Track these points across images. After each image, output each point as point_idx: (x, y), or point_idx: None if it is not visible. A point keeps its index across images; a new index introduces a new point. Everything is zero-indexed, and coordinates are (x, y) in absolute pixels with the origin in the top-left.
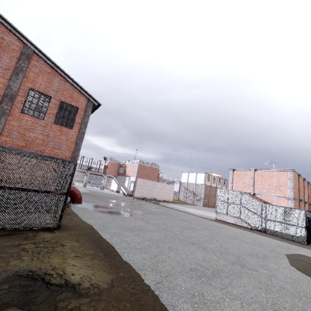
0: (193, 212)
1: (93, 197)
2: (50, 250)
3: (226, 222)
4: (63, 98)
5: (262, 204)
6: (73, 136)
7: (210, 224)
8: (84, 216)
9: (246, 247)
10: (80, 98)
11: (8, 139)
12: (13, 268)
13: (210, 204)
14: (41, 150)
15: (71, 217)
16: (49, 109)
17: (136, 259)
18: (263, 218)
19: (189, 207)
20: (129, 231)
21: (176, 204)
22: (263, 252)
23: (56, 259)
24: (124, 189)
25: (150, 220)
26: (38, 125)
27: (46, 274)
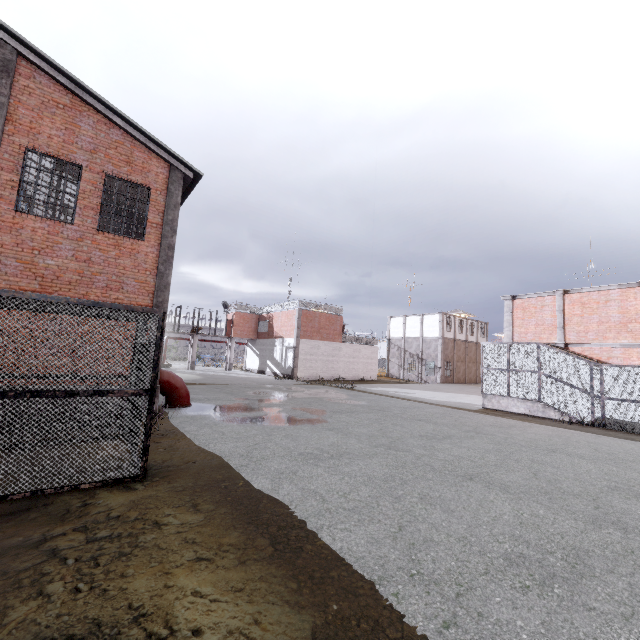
0: (430, 398)
1: (212, 389)
2: (127, 550)
3: (509, 413)
4: (111, 168)
5: (591, 366)
6: (148, 257)
7: (480, 422)
8: (202, 436)
9: (592, 471)
10: (150, 164)
11: None
12: (17, 636)
13: (457, 377)
14: (79, 296)
15: (171, 444)
16: (81, 196)
17: (357, 545)
18: (596, 396)
19: (416, 388)
20: (312, 461)
21: (386, 384)
22: (638, 479)
23: (143, 579)
24: (275, 366)
25: (350, 428)
26: (61, 238)
27: None
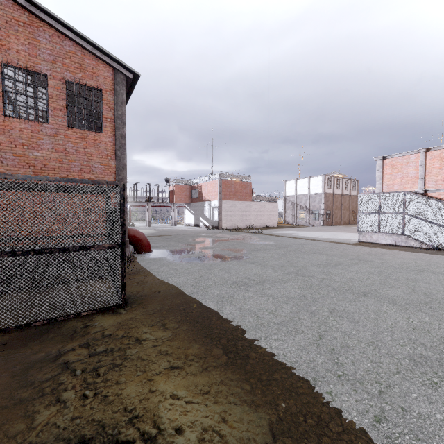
0: (318, 237)
1: (165, 239)
2: (118, 362)
3: (379, 244)
4: (69, 75)
5: None
6: (107, 146)
7: (359, 252)
8: (162, 273)
9: None
10: (98, 69)
11: (1, 168)
12: (42, 438)
13: (335, 221)
14: None
15: (141, 279)
16: (50, 100)
17: (290, 352)
18: None
19: (307, 230)
20: (243, 287)
21: (285, 229)
22: None
23: (132, 385)
24: (205, 220)
25: (266, 261)
26: (42, 135)
27: (118, 443)
